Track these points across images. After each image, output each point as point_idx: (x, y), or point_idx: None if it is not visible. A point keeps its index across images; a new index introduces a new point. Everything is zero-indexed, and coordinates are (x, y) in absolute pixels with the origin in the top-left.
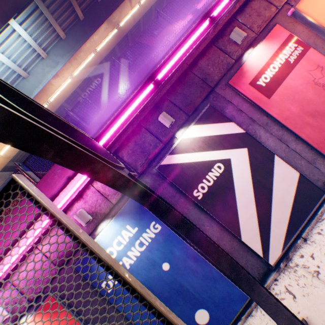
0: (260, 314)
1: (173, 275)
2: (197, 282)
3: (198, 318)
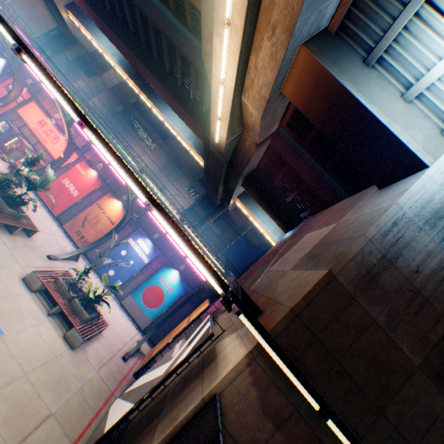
0: None
1: None
2: None
3: None
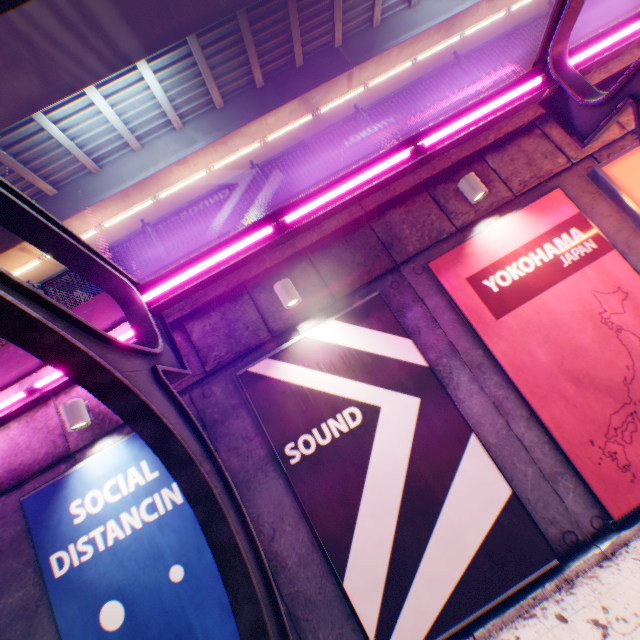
0: None
1: (182, 599)
2: (221, 635)
3: None
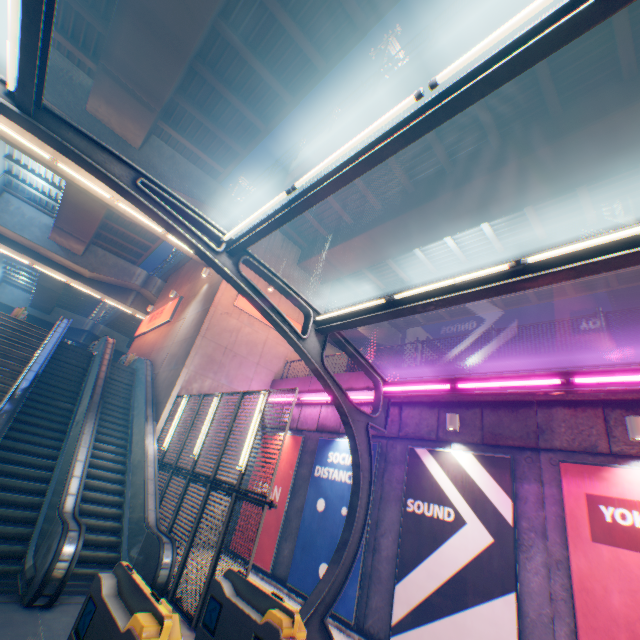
0: (341, 635)
1: (340, 522)
2: None
3: (321, 567)
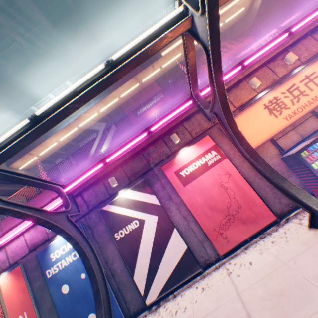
0: None
1: (85, 283)
2: None
3: None
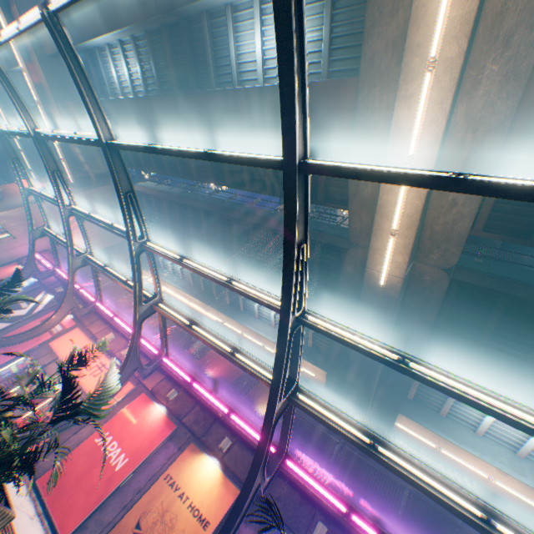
0: None
1: None
2: None
3: None
